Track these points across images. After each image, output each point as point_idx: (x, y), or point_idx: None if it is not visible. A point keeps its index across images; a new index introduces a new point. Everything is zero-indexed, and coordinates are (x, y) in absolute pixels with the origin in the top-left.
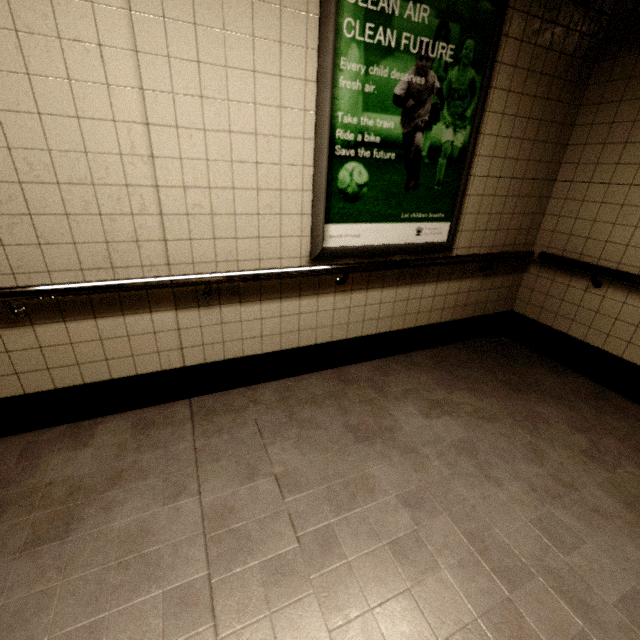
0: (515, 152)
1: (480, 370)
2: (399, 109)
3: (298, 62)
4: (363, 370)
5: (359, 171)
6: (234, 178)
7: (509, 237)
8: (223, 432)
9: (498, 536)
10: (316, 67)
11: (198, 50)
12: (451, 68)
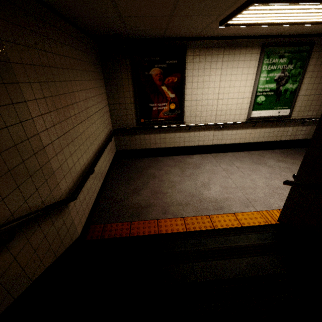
0: (316, 87)
1: (298, 155)
2: (275, 82)
3: (251, 77)
4: (256, 152)
5: (262, 98)
6: (232, 102)
7: (314, 113)
8: (221, 159)
9: (291, 179)
10: (255, 77)
11: (231, 79)
12: (292, 70)
